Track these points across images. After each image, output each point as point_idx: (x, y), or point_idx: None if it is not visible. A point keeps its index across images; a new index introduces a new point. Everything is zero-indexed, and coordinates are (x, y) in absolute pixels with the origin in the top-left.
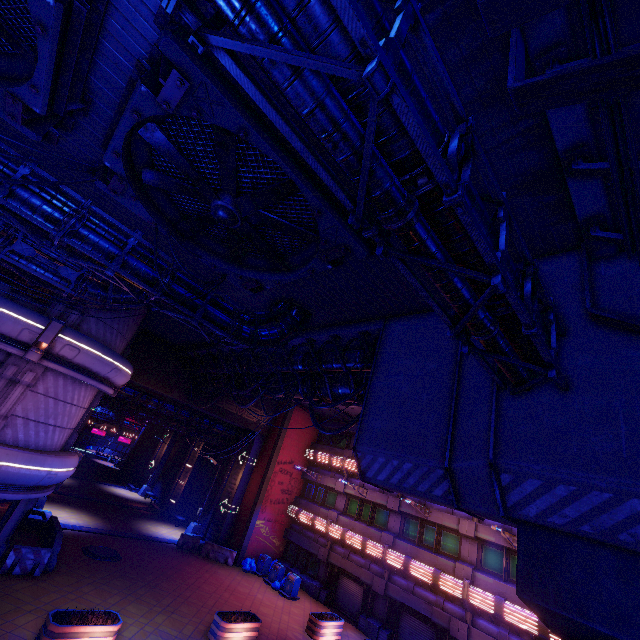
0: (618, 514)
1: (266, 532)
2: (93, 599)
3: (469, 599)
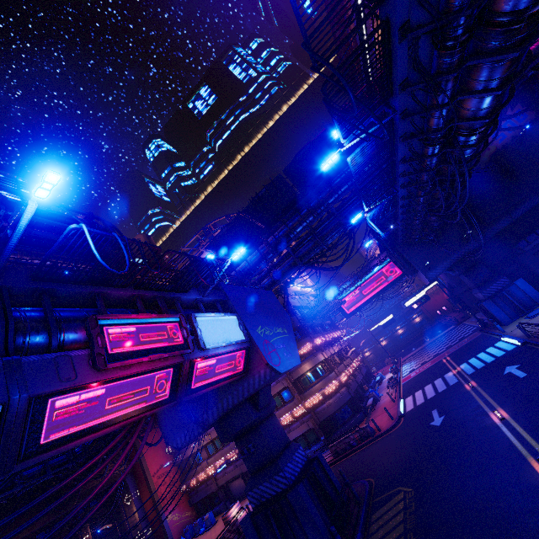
0: (220, 408)
1: (178, 517)
2: None
3: None
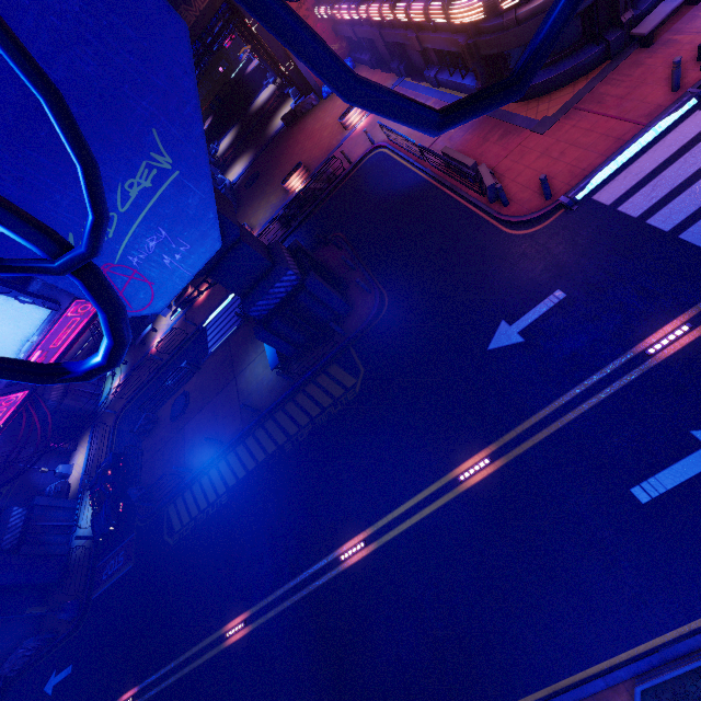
0: None
1: None
2: (250, 213)
3: (400, 21)
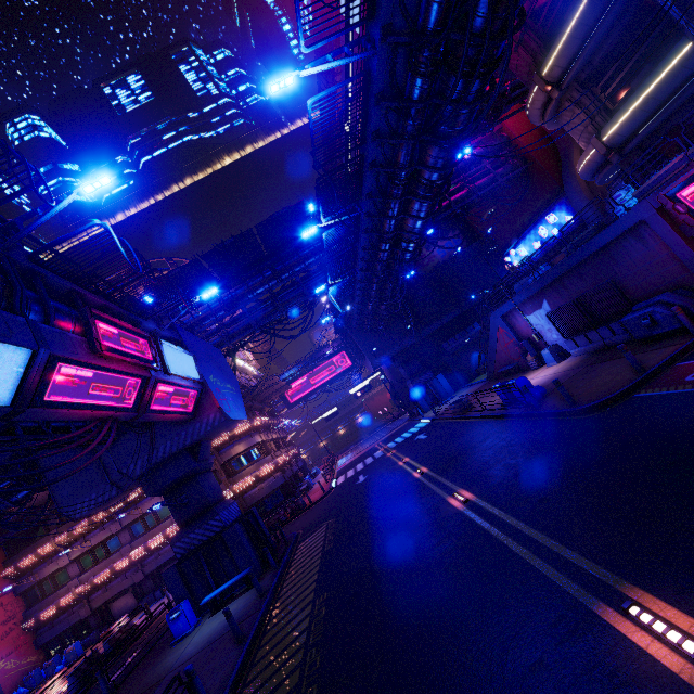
0: (154, 457)
1: (14, 664)
2: None
3: None
